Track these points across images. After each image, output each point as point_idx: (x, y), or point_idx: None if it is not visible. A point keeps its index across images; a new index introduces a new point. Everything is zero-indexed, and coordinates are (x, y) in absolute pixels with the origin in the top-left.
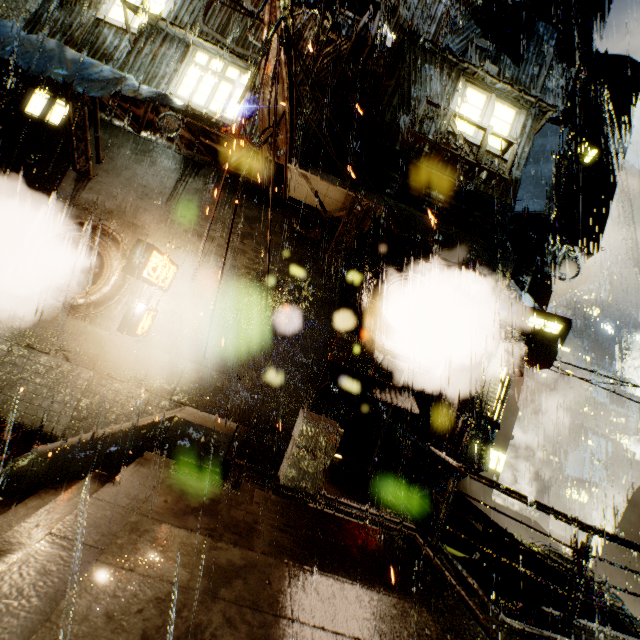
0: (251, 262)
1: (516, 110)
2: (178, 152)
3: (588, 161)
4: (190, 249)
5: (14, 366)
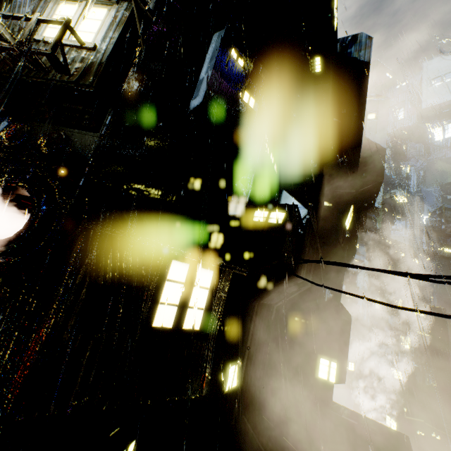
0: None
1: (109, 8)
2: None
3: (320, 70)
4: None
5: None
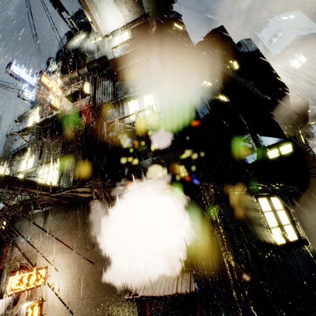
0: (80, 240)
1: (153, 93)
2: (42, 211)
3: (237, 67)
4: (54, 252)
5: None
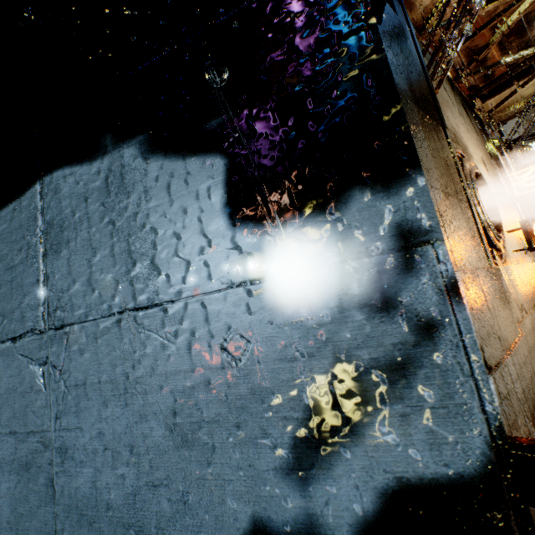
0: (492, 164)
1: None
2: None
3: None
4: (482, 162)
5: (532, 352)
